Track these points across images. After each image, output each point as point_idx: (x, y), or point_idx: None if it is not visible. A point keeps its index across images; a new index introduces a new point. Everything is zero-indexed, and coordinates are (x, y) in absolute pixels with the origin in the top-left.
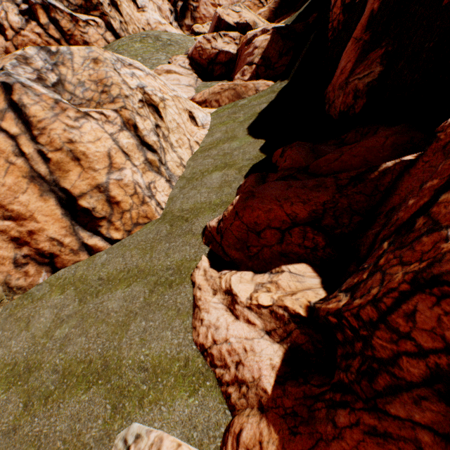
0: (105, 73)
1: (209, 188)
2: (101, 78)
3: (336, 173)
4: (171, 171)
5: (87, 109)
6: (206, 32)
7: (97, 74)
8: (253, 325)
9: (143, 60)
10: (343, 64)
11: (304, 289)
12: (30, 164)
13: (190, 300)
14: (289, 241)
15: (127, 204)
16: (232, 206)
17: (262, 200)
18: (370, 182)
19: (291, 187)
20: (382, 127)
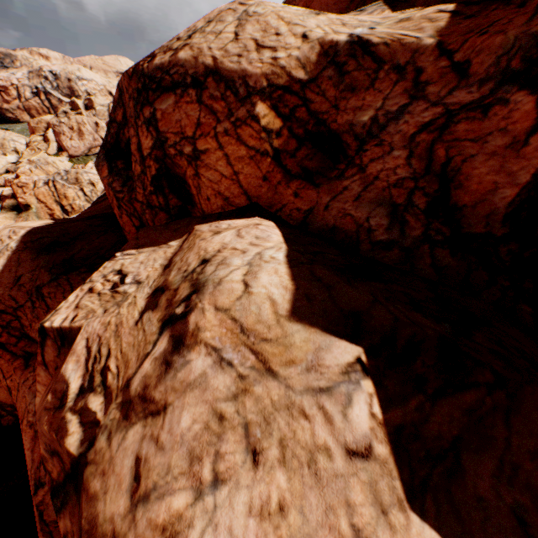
0: (6, 142)
1: None
2: (4, 143)
3: None
4: None
5: None
6: None
7: (3, 142)
8: None
9: None
10: None
11: None
12: None
13: None
14: None
15: None
16: None
17: None
18: None
19: None
20: None
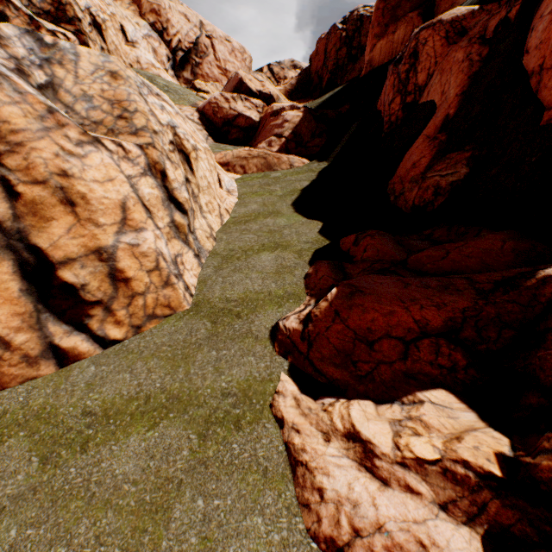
0: (126, 94)
1: (261, 273)
2: (120, 98)
3: (448, 273)
4: (201, 242)
5: (94, 133)
6: (209, 92)
7: (114, 92)
8: (418, 496)
9: None
10: (415, 158)
11: (466, 429)
12: None
13: (281, 451)
14: (416, 357)
15: (141, 284)
16: (326, 302)
17: (378, 298)
18: (526, 290)
19: (409, 285)
20: (484, 229)
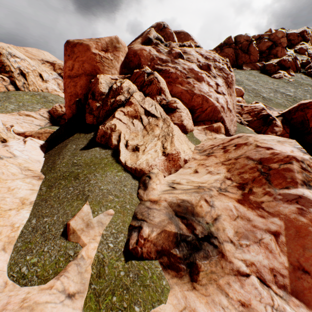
0: None
1: None
2: None
3: None
4: None
5: None
6: None
7: None
8: None
9: (23, 105)
10: None
11: None
12: None
13: None
14: None
15: None
16: None
17: None
18: None
19: None
20: None
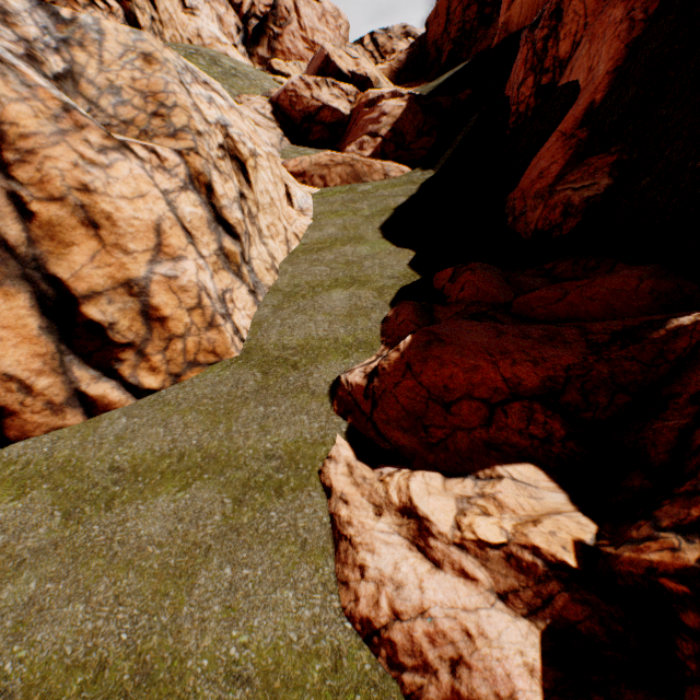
0: (163, 83)
1: (329, 315)
2: (155, 90)
3: (561, 320)
4: (258, 275)
5: (122, 137)
6: (291, 74)
7: (148, 82)
8: (474, 582)
9: None
10: (543, 164)
11: (548, 512)
12: None
13: (324, 523)
14: (502, 423)
15: (180, 325)
16: (398, 352)
17: (461, 349)
18: (652, 344)
19: (504, 334)
20: (621, 263)
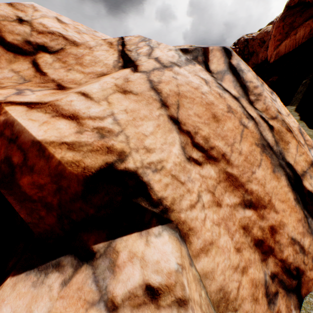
0: None
1: None
2: None
3: None
4: None
5: None
6: None
7: None
8: None
9: None
10: None
11: None
12: (258, 129)
13: None
14: None
15: None
16: None
17: None
18: None
19: None
20: None
